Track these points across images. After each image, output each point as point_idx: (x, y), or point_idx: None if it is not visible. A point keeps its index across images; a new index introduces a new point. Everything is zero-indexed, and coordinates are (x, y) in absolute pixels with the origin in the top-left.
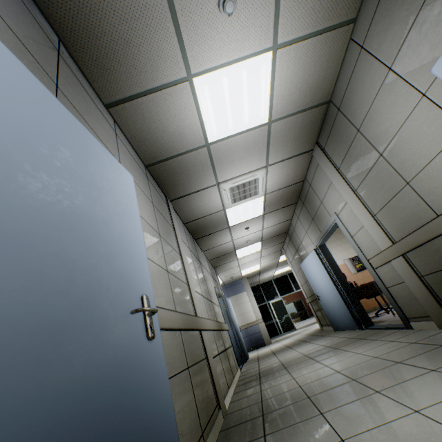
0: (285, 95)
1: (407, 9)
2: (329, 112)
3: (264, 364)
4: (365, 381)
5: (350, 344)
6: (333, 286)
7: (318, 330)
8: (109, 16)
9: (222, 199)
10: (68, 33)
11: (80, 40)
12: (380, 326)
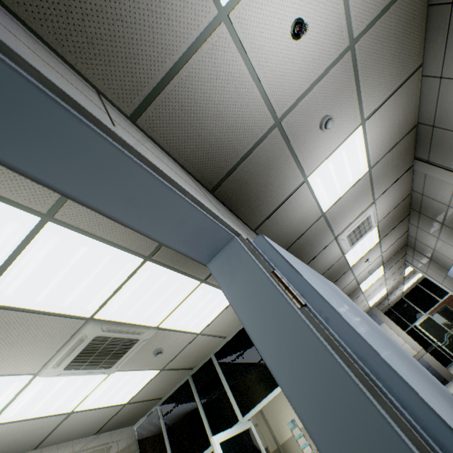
0: (378, 144)
1: None
2: (419, 131)
3: None
4: None
5: None
6: None
7: None
8: (255, 179)
9: (341, 248)
10: (233, 203)
11: (239, 202)
12: None
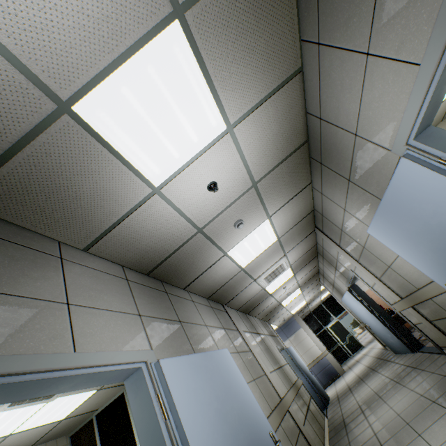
0: (283, 225)
1: (340, 190)
2: (316, 213)
3: (344, 408)
4: (413, 424)
5: (406, 376)
6: (376, 319)
7: (383, 350)
8: (183, 261)
9: (260, 285)
10: (165, 277)
11: (170, 275)
12: (427, 349)
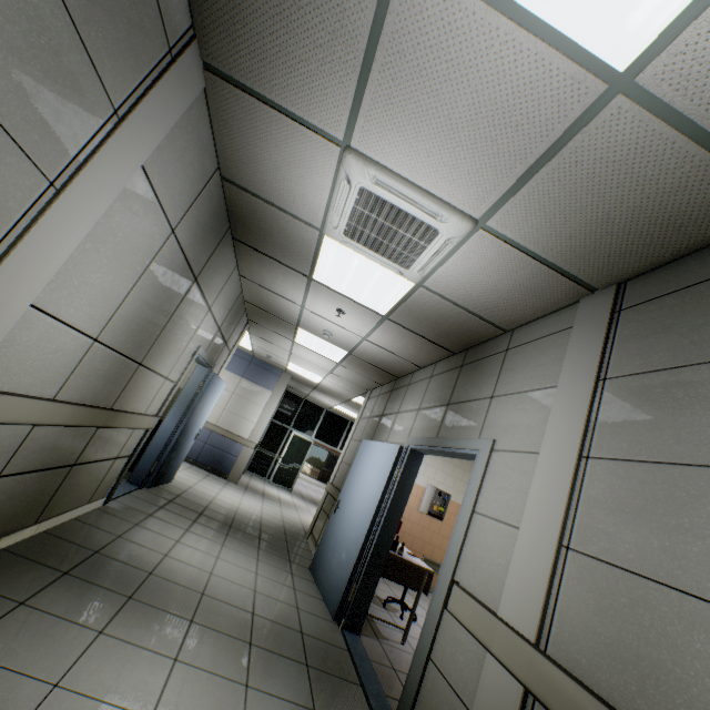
0: None
1: None
2: None
3: (143, 532)
4: None
5: (278, 661)
6: (367, 525)
7: (303, 532)
8: None
9: (331, 203)
10: None
11: None
12: (362, 660)
